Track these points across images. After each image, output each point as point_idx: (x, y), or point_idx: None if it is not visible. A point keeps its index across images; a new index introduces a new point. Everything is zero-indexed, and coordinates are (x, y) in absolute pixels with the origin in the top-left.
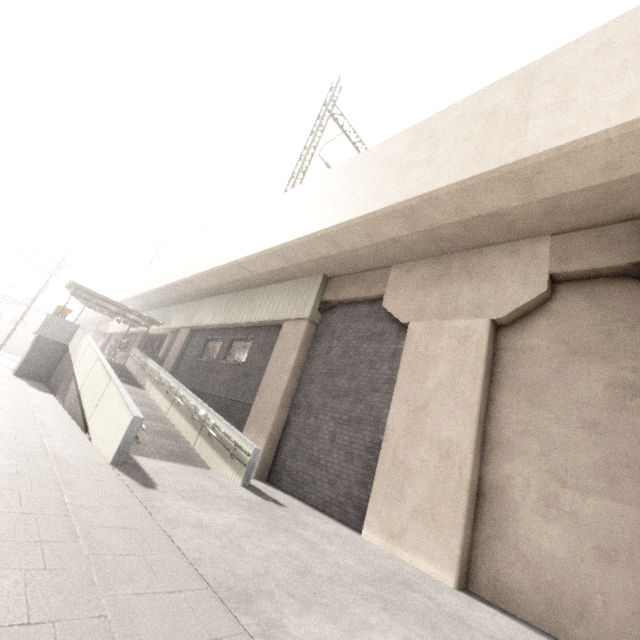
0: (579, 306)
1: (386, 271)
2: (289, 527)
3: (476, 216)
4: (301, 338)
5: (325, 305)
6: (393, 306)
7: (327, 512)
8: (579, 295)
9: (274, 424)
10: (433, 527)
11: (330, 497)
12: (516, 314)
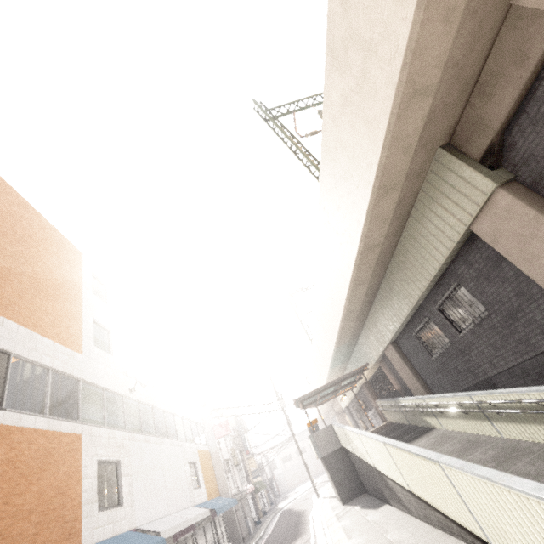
0: None
1: (512, 17)
2: None
3: None
4: (525, 207)
5: (490, 155)
6: None
7: None
8: None
9: None
10: None
11: None
12: None
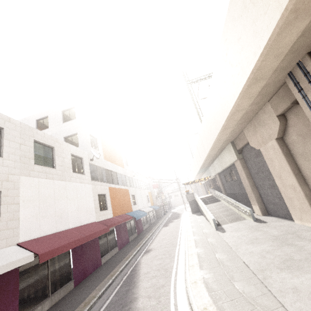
0: (295, 119)
1: (243, 133)
2: (261, 229)
3: (241, 117)
4: (241, 166)
5: (238, 151)
6: (252, 145)
7: (286, 218)
8: (292, 115)
9: (255, 197)
10: (305, 213)
11: (284, 213)
12: (280, 132)
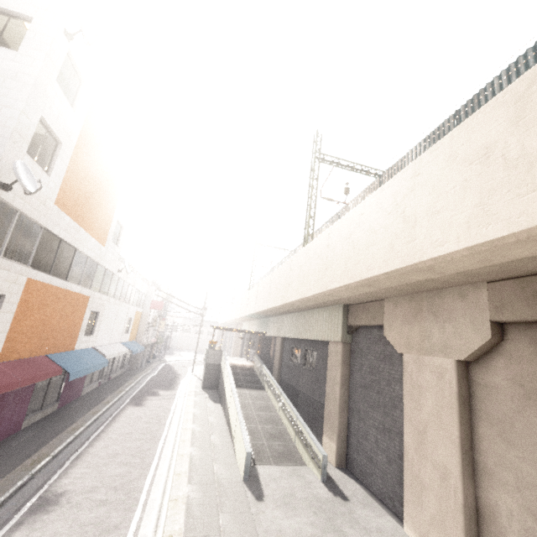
0: (526, 349)
1: (381, 304)
2: (341, 526)
3: (415, 282)
4: (340, 358)
5: (350, 329)
6: (390, 337)
7: (384, 502)
8: (525, 338)
9: (339, 426)
10: (444, 536)
11: (383, 490)
12: (475, 354)
